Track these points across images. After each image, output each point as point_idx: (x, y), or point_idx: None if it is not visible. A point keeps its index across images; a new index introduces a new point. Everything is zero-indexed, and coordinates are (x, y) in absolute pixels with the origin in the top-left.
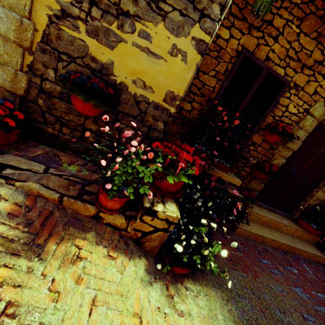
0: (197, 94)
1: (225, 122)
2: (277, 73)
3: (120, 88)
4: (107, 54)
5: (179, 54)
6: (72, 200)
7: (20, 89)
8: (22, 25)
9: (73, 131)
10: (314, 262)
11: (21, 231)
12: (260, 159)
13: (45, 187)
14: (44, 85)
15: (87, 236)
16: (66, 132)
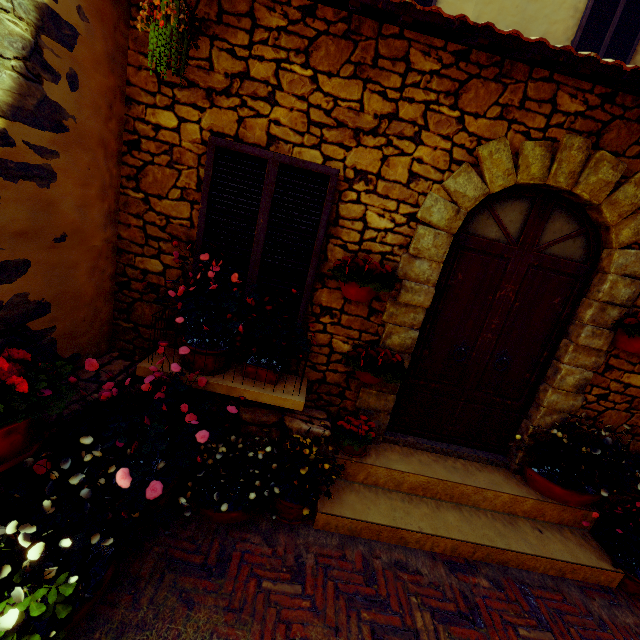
0: (164, 239)
1: (210, 281)
2: (298, 161)
3: None
4: None
5: None
6: None
7: None
8: None
9: None
10: (577, 587)
11: None
12: (360, 341)
13: None
14: None
15: None
16: None
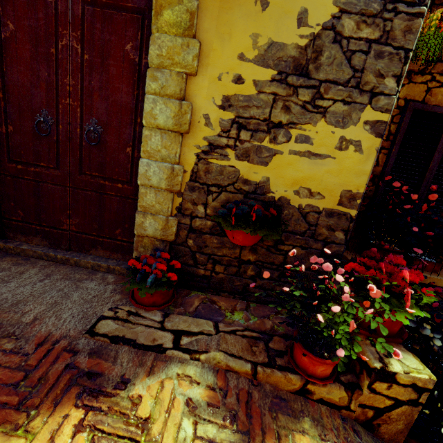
0: None
1: (414, 201)
2: None
3: (280, 204)
4: (261, 171)
5: (349, 145)
6: (267, 370)
7: (171, 234)
8: (173, 171)
9: (228, 267)
10: None
11: (231, 430)
12: None
13: (230, 355)
14: (194, 223)
15: (304, 427)
16: (220, 270)
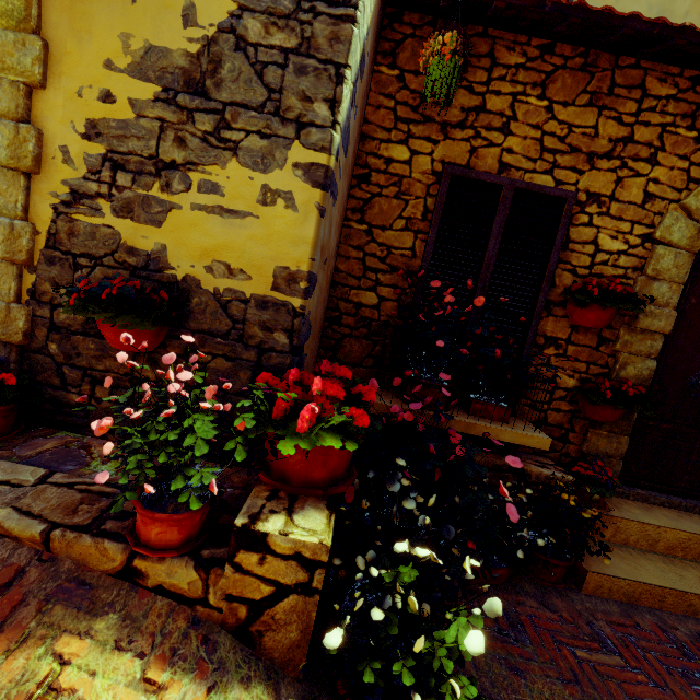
0: (383, 270)
1: (453, 306)
2: (534, 185)
3: (186, 286)
4: (153, 235)
5: (277, 198)
6: (72, 535)
7: (16, 332)
8: (13, 231)
9: (116, 390)
10: None
11: None
12: (587, 374)
13: (22, 513)
14: (57, 316)
15: (95, 628)
16: (103, 395)
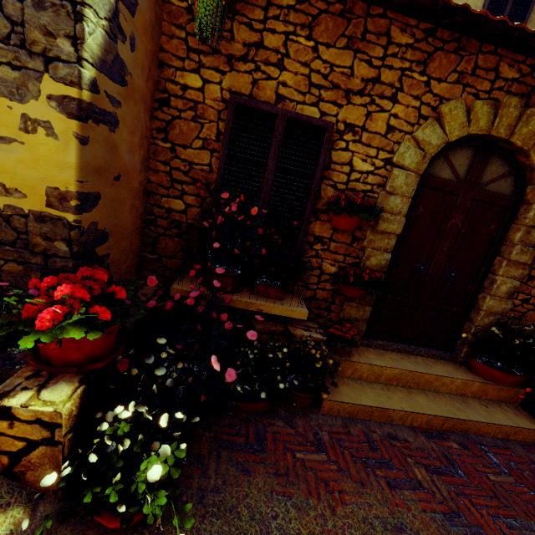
0: (187, 182)
1: (234, 214)
2: (302, 115)
3: None
4: None
5: (38, 127)
6: None
7: None
8: None
9: None
10: (519, 445)
11: None
12: (344, 263)
13: None
14: None
15: None
16: None
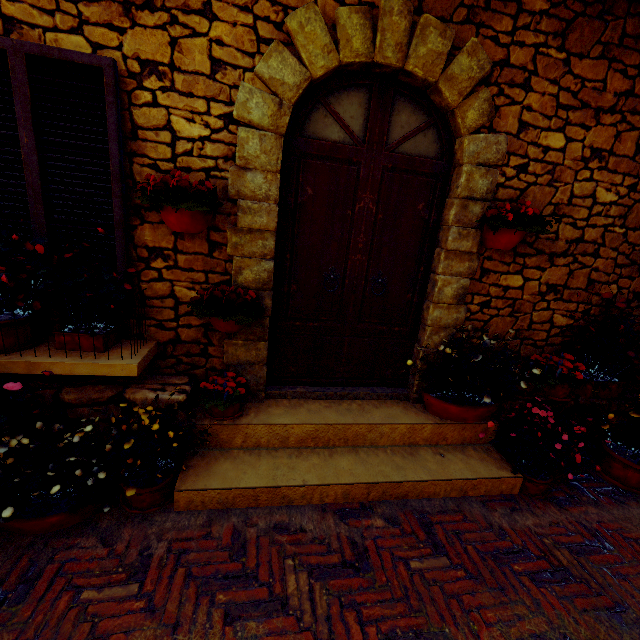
0: None
1: None
2: (51, 49)
3: None
4: None
5: None
6: None
7: None
8: None
9: None
10: (479, 502)
11: None
12: (208, 284)
13: None
14: None
15: None
16: None
